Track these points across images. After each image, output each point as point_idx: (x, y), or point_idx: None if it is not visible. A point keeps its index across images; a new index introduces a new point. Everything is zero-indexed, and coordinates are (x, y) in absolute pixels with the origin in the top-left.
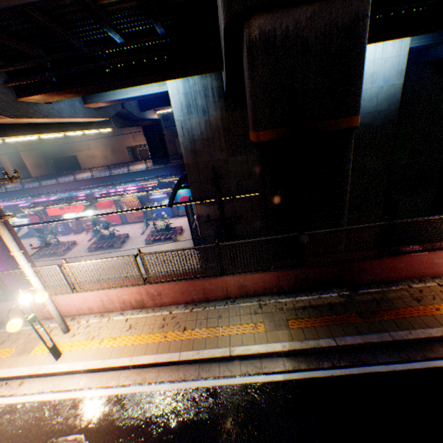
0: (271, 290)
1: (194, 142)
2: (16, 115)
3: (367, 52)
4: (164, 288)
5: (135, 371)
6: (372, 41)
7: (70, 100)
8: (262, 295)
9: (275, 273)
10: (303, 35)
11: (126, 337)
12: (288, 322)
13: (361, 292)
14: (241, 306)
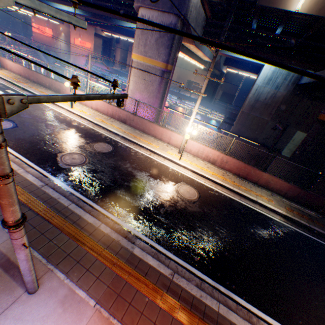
0: (280, 192)
1: (256, 102)
2: (196, 45)
3: None
4: (230, 161)
5: (211, 182)
6: None
7: None
8: (273, 192)
9: (289, 186)
10: None
11: (206, 169)
12: (285, 207)
13: None
14: (261, 190)
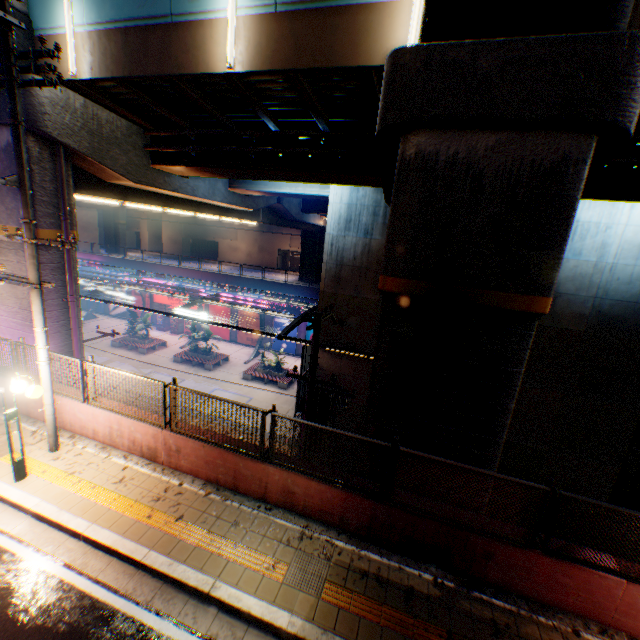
0: (330, 518)
1: (341, 267)
2: (140, 181)
3: (637, 213)
4: (186, 445)
5: (84, 546)
6: (634, 198)
7: (214, 179)
8: (314, 520)
9: (341, 493)
10: (477, 167)
11: (107, 491)
12: (324, 584)
13: (477, 596)
14: (274, 522)
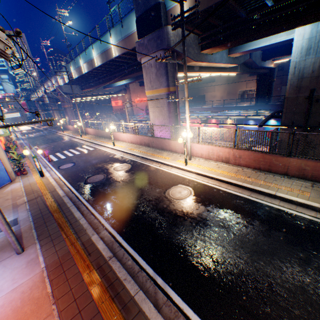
0: None
1: (301, 80)
2: (197, 60)
3: None
4: (243, 155)
5: (216, 181)
6: None
7: (221, 52)
8: (317, 182)
9: None
10: None
11: (215, 169)
12: None
13: None
14: (294, 181)
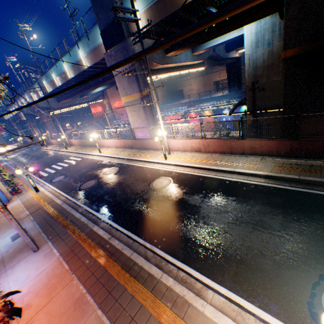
0: (271, 153)
1: (256, 69)
2: (163, 64)
3: None
4: (210, 143)
5: (190, 169)
6: None
7: (185, 52)
8: (265, 156)
9: (275, 142)
10: None
11: (190, 159)
12: (273, 167)
13: None
14: (249, 158)
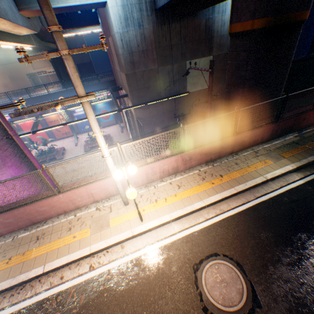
0: (257, 142)
1: (132, 54)
2: None
3: None
4: (194, 154)
5: (209, 208)
6: None
7: (7, 1)
8: (251, 147)
9: (263, 129)
10: None
11: (183, 192)
12: (281, 155)
13: (303, 132)
14: (244, 155)
